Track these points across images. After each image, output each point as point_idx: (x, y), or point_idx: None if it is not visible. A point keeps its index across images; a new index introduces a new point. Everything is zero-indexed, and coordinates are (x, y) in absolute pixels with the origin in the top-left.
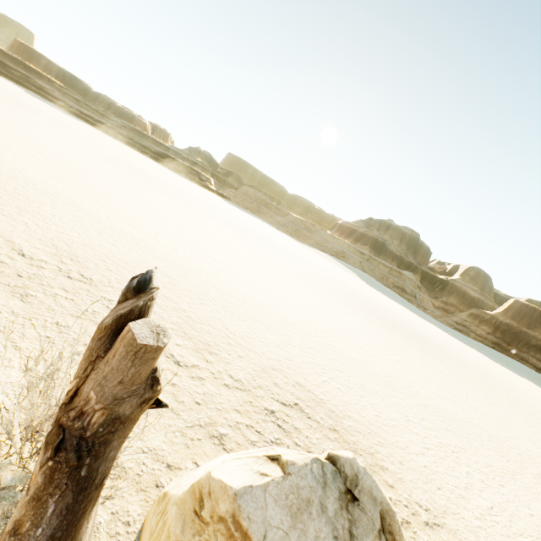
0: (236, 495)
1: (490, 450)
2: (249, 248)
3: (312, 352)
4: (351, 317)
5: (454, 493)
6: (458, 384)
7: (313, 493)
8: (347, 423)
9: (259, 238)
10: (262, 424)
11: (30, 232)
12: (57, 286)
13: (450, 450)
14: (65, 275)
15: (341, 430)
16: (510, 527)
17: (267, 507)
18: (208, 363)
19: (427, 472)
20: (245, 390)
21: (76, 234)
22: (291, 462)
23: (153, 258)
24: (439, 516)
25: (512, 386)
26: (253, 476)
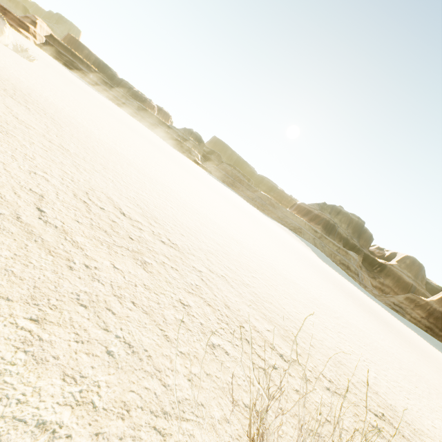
0: None
1: None
2: (243, 218)
3: (344, 337)
4: (335, 294)
5: None
6: (437, 375)
7: None
8: (427, 441)
9: (243, 209)
10: None
11: (118, 189)
12: (160, 253)
13: None
14: (159, 240)
15: None
16: None
17: None
18: (299, 355)
19: None
20: (342, 395)
21: (146, 195)
22: None
23: (200, 224)
24: None
25: None
26: None
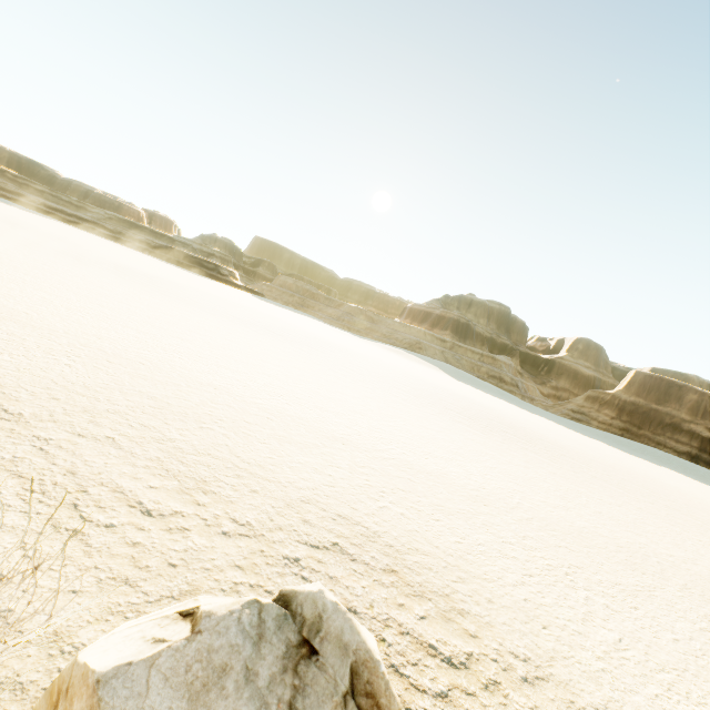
0: (98, 683)
1: (619, 563)
2: (286, 351)
3: (367, 471)
4: (428, 421)
5: (566, 629)
6: (576, 485)
7: (234, 655)
8: (413, 558)
9: (303, 338)
10: (277, 580)
11: None
12: None
13: (563, 573)
14: None
15: (403, 570)
16: (646, 662)
17: (149, 692)
18: (199, 506)
19: (528, 607)
20: (255, 535)
21: (7, 357)
22: (206, 614)
23: (131, 377)
24: (543, 666)
25: (649, 479)
26: (140, 647)
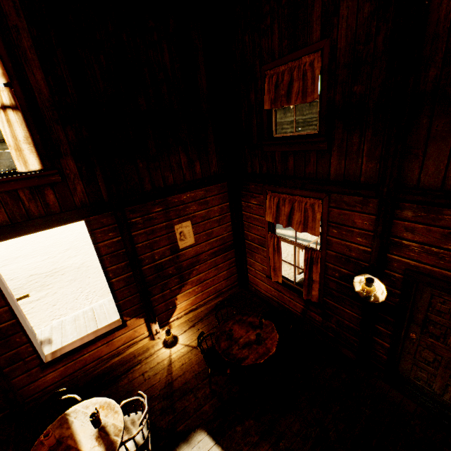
0: None
1: None
2: None
3: None
4: None
5: None
6: None
7: None
8: None
9: None
10: None
11: None
12: None
13: None
14: None
15: None
16: None
17: None
18: None
19: None
20: None
21: None
22: None
23: None
24: None
25: None
26: None
